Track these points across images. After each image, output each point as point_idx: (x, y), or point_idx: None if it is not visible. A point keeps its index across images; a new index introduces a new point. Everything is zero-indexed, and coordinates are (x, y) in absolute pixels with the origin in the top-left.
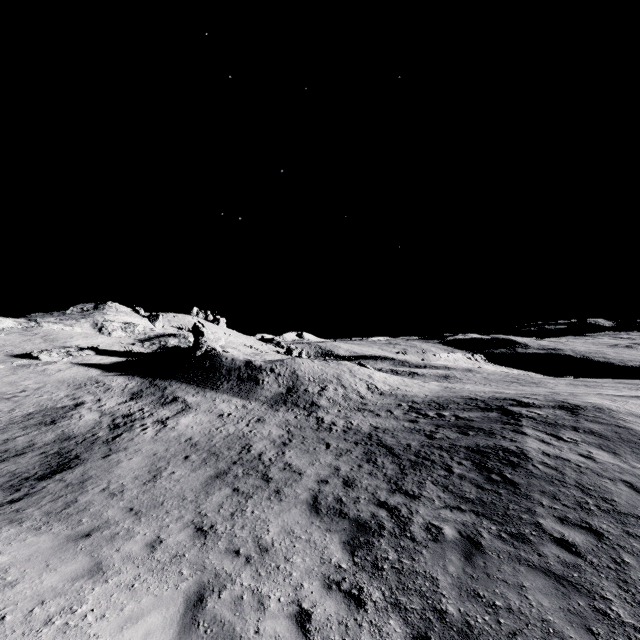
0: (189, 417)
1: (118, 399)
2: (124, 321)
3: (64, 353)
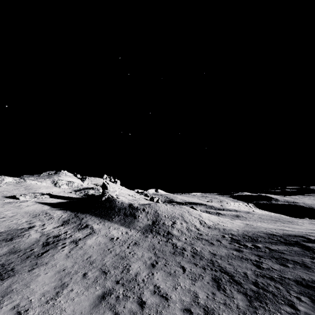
0: (93, 239)
1: (54, 224)
2: (68, 180)
3: (33, 196)
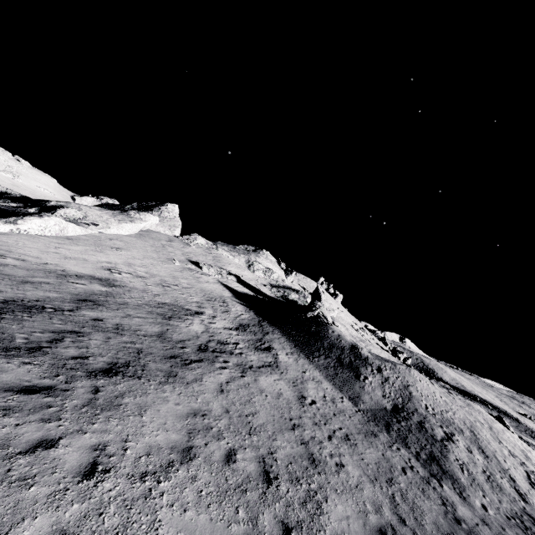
0: (270, 378)
1: (227, 323)
2: (267, 266)
3: (218, 272)
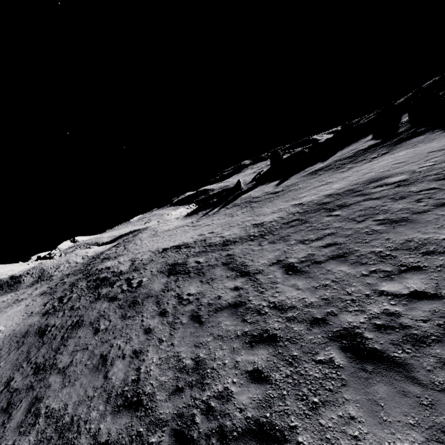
0: None
1: None
2: None
3: None
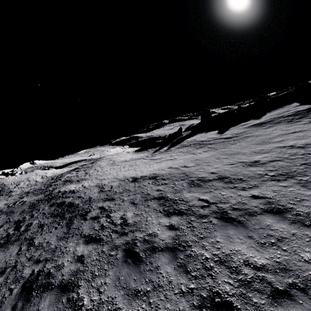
0: None
1: None
2: None
3: None
